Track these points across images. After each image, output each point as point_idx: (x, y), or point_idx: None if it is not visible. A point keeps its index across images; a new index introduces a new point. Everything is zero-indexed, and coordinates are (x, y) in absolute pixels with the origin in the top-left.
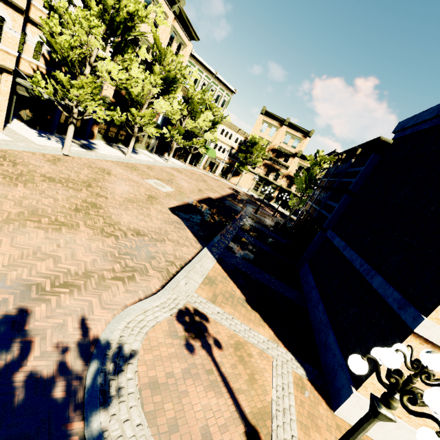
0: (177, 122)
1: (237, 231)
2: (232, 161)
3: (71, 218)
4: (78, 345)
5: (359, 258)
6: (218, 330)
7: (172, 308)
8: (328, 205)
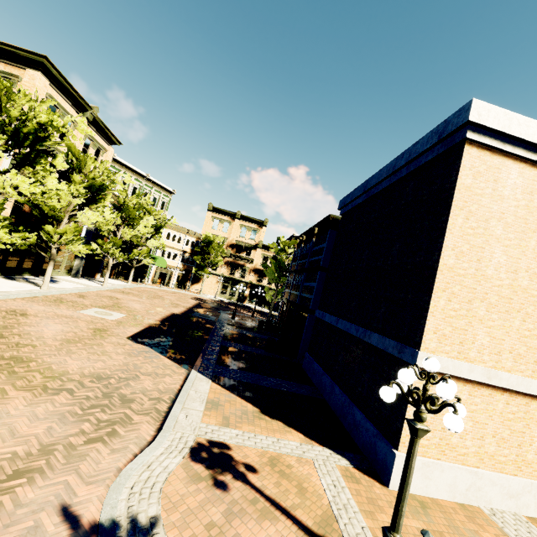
0: (109, 233)
1: (221, 342)
2: (188, 267)
3: None
4: None
5: (353, 324)
6: (245, 453)
7: (182, 449)
8: (307, 287)
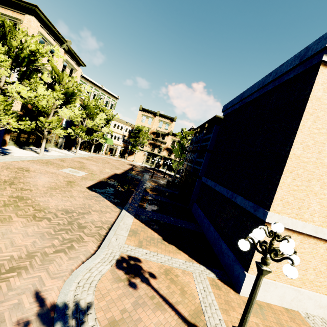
0: (78, 123)
1: (143, 193)
2: (126, 145)
3: (2, 213)
4: (38, 316)
5: (225, 189)
6: (150, 265)
7: (111, 260)
8: (198, 162)
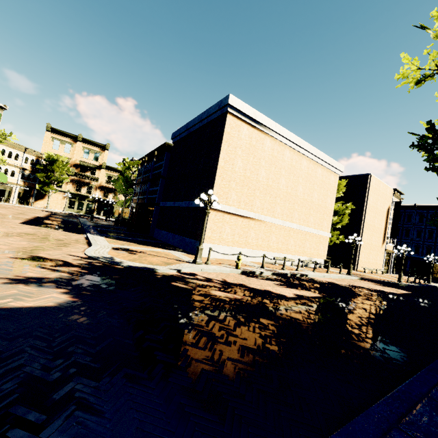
0: None
1: (94, 228)
2: (29, 184)
3: None
4: (83, 259)
5: (183, 201)
6: (138, 250)
7: (108, 248)
8: (152, 191)
